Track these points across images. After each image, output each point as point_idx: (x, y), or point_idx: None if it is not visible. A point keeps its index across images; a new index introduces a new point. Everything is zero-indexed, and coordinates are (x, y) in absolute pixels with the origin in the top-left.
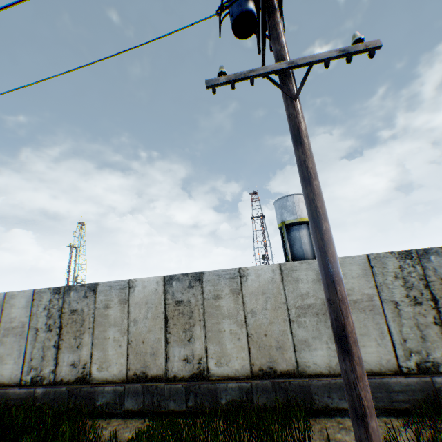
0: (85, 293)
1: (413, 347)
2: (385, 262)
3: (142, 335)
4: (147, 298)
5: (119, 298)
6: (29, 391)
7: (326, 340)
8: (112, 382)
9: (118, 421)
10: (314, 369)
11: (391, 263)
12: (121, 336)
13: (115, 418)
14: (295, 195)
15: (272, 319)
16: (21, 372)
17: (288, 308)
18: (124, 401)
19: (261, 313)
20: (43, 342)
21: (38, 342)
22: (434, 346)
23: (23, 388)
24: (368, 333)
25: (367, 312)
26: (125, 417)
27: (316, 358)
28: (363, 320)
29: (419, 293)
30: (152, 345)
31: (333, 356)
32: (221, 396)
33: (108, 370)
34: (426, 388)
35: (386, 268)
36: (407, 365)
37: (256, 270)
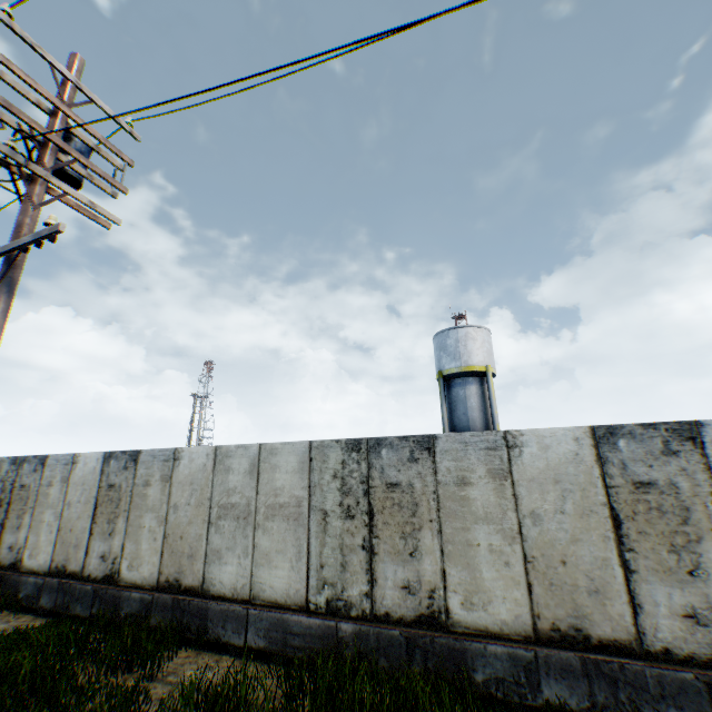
0: (37, 467)
1: (330, 576)
2: (328, 453)
3: (73, 522)
4: (86, 477)
5: (62, 475)
6: None
7: (239, 553)
8: (38, 573)
9: (29, 618)
10: (219, 589)
11: (334, 456)
12: (55, 521)
13: (31, 615)
14: (460, 328)
15: (192, 518)
16: None
17: (211, 506)
18: (42, 597)
19: (184, 510)
20: None
21: None
22: (355, 579)
23: None
24: (285, 551)
25: (291, 521)
26: (40, 615)
27: (224, 575)
28: (284, 532)
29: (356, 502)
30: (79, 535)
31: (242, 575)
32: (123, 606)
33: (38, 559)
34: (328, 635)
35: (327, 463)
36: (316, 601)
37: (191, 452)
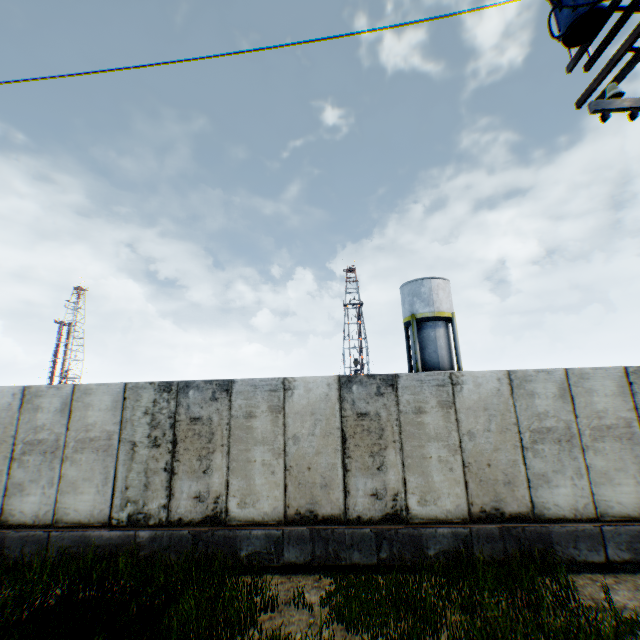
0: (213, 394)
1: None
2: None
3: (307, 459)
4: (313, 406)
5: (268, 404)
6: (125, 535)
7: (570, 475)
8: (262, 523)
9: (278, 578)
10: (554, 512)
11: None
12: (273, 459)
13: (270, 575)
14: (433, 279)
15: (498, 444)
16: (108, 507)
17: (519, 431)
18: (283, 551)
19: (482, 436)
20: (144, 464)
21: (136, 462)
22: None
23: (115, 530)
24: (624, 469)
25: (623, 441)
26: (284, 573)
27: (557, 498)
28: (618, 452)
29: None
30: (324, 474)
31: (580, 495)
32: (428, 545)
33: (255, 507)
34: None
35: None
36: None
37: (475, 377)
